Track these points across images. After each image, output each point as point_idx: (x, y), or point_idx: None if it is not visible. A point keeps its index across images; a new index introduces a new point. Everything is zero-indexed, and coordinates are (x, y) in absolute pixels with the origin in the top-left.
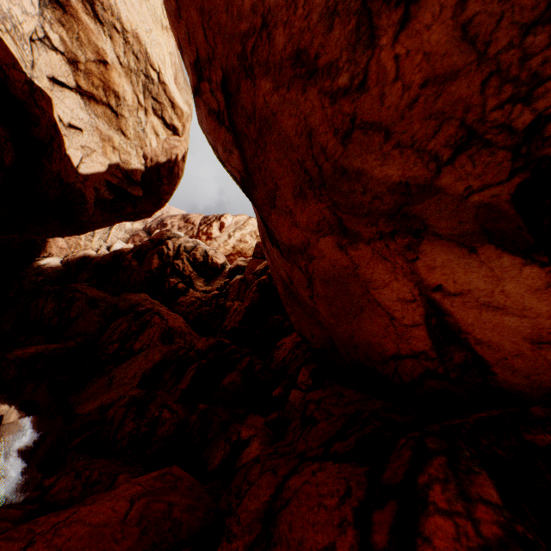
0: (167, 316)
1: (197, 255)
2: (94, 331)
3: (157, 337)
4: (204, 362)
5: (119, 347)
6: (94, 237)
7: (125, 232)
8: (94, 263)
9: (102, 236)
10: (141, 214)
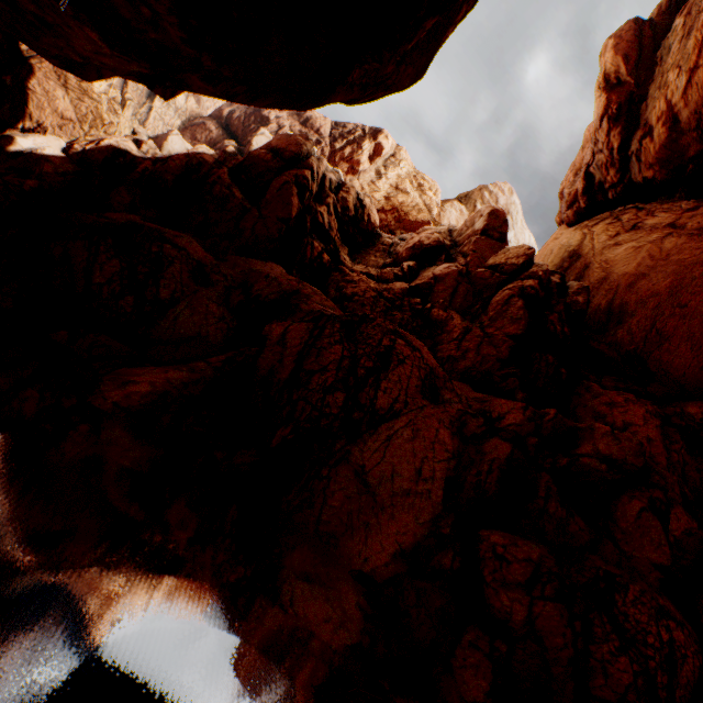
0: (415, 342)
1: (350, 202)
2: (218, 336)
3: (415, 388)
4: (662, 499)
5: (346, 401)
6: (123, 107)
7: (175, 112)
8: (141, 171)
9: (135, 109)
10: (382, 91)
